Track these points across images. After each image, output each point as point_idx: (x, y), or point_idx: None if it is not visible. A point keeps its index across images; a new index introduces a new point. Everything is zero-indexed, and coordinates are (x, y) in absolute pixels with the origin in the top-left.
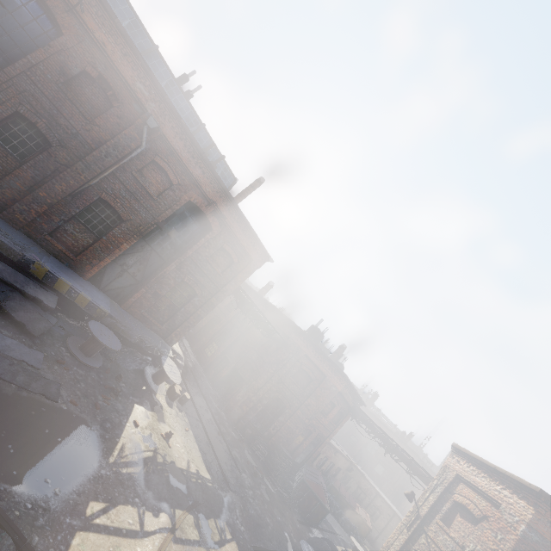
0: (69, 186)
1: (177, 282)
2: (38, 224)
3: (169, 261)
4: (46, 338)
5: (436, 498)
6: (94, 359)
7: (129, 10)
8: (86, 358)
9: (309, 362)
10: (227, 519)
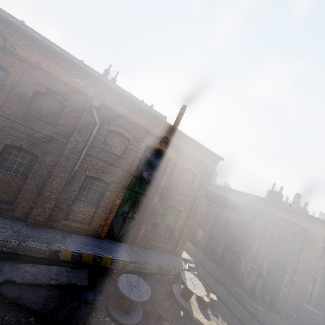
0: (62, 179)
1: (164, 209)
2: (54, 216)
3: (151, 196)
4: (91, 317)
5: None
6: (134, 311)
7: (57, 49)
8: (128, 316)
9: (284, 221)
10: None
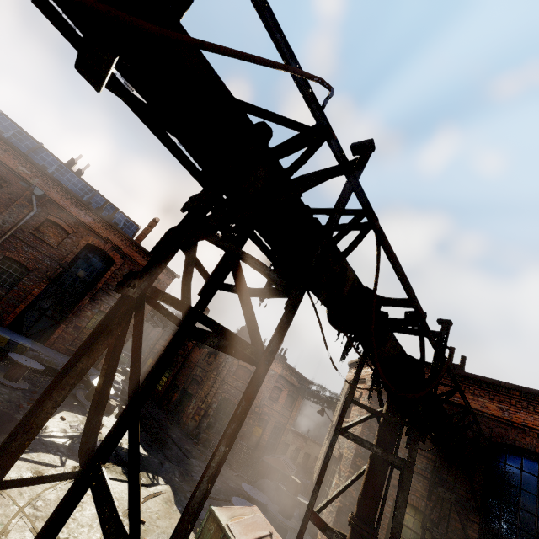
0: None
1: (95, 313)
2: None
3: (83, 297)
4: None
5: (341, 405)
6: (19, 384)
7: (12, 125)
8: (10, 382)
9: None
10: (163, 476)
